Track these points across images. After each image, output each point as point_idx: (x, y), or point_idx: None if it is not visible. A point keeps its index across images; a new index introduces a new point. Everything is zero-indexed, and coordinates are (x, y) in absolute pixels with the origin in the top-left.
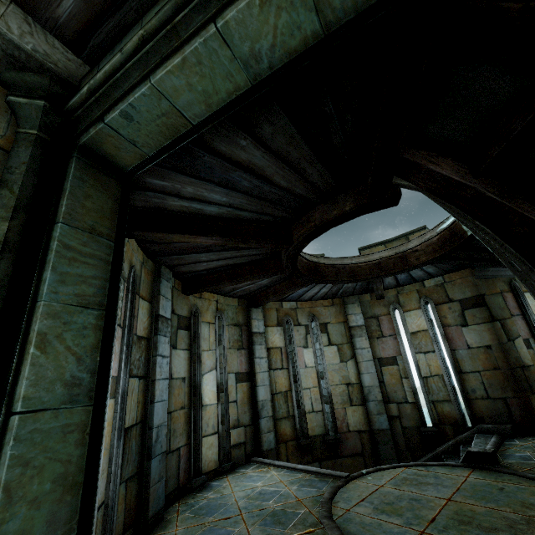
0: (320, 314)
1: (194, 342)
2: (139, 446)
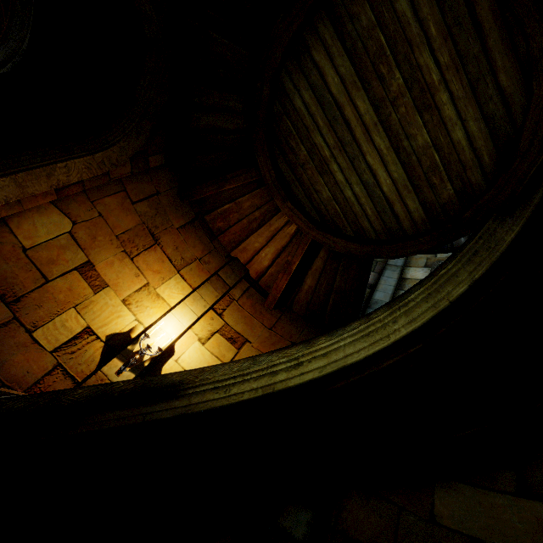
0: None
1: None
2: None
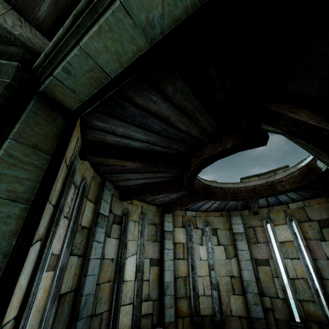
0: (212, 222)
1: (123, 233)
2: (70, 309)
